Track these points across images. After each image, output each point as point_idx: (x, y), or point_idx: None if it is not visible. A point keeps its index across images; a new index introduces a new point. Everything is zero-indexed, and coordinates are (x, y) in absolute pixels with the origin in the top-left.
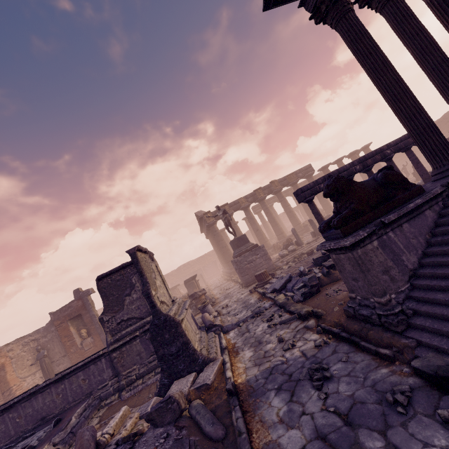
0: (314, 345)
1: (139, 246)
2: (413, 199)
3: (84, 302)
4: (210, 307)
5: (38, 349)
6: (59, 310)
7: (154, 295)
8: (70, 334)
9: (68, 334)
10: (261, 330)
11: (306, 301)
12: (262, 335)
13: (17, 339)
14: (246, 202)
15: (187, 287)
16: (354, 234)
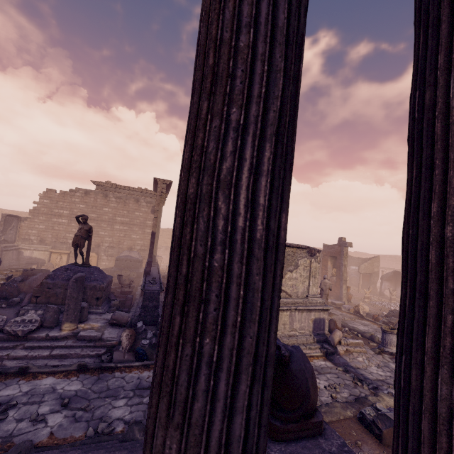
0: None
1: None
2: None
3: (340, 250)
4: (391, 338)
5: None
6: (327, 245)
7: None
8: (326, 266)
9: (326, 265)
10: None
11: (356, 423)
12: None
13: None
14: None
15: None
16: None
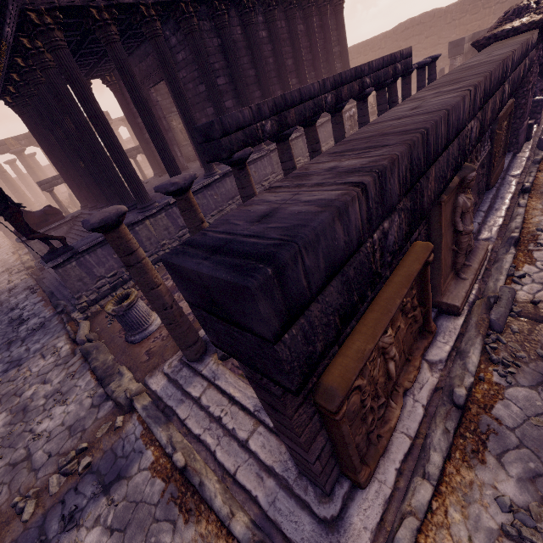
0: (21, 280)
1: None
2: (57, 222)
3: None
4: None
5: None
6: None
7: None
8: None
9: None
10: (4, 279)
11: None
12: (2, 281)
13: None
14: (18, 145)
15: None
16: (23, 238)
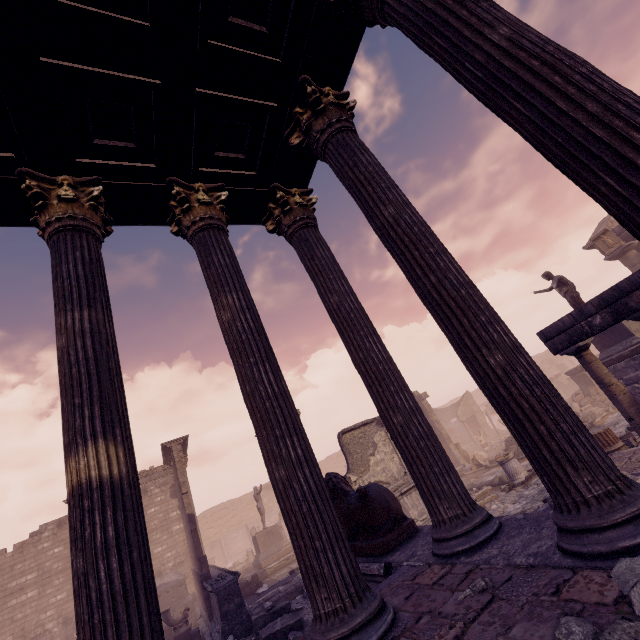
0: None
1: (344, 430)
2: (364, 559)
3: (421, 406)
4: (512, 465)
5: None
6: None
7: (356, 480)
8: None
9: None
10: None
11: None
12: None
13: None
14: None
15: (575, 381)
16: None
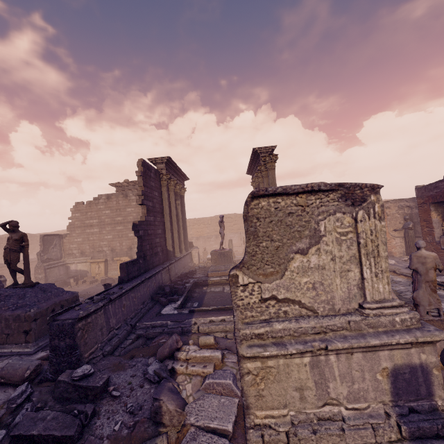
0: None
1: (258, 190)
2: None
3: None
4: None
5: (404, 218)
6: (423, 187)
7: (247, 283)
8: (429, 221)
9: (427, 219)
10: None
11: None
12: None
13: (395, 199)
14: None
15: None
16: None
